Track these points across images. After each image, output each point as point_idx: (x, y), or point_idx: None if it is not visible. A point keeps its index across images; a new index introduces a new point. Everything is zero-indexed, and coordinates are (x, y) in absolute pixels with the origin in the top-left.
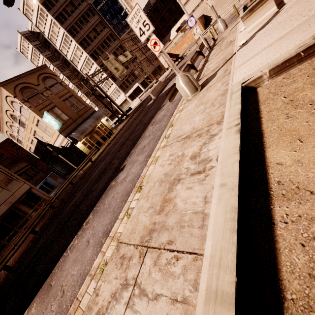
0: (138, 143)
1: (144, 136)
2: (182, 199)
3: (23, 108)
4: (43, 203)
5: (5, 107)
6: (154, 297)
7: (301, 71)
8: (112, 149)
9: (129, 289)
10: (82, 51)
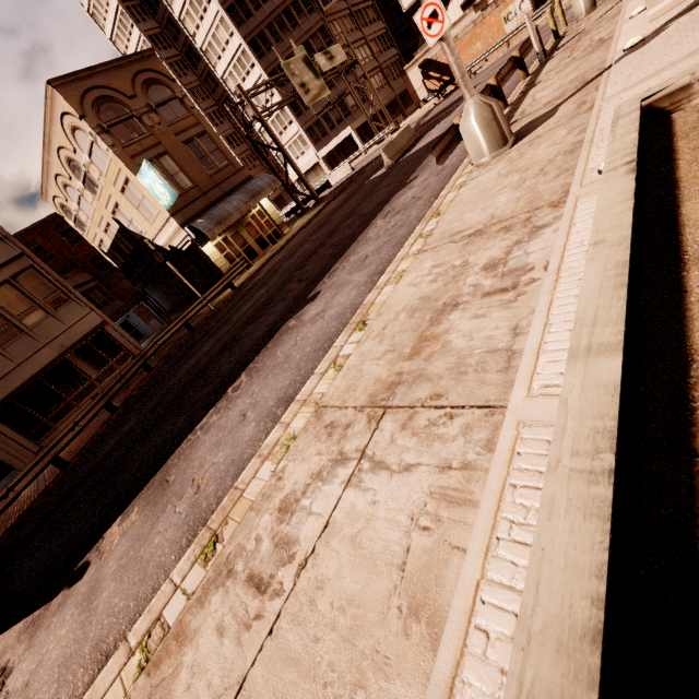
0: (349, 251)
1: (365, 238)
2: (463, 333)
3: (97, 147)
4: (125, 359)
5: (57, 139)
6: (403, 469)
7: None
8: (283, 265)
9: (349, 464)
10: (233, 30)
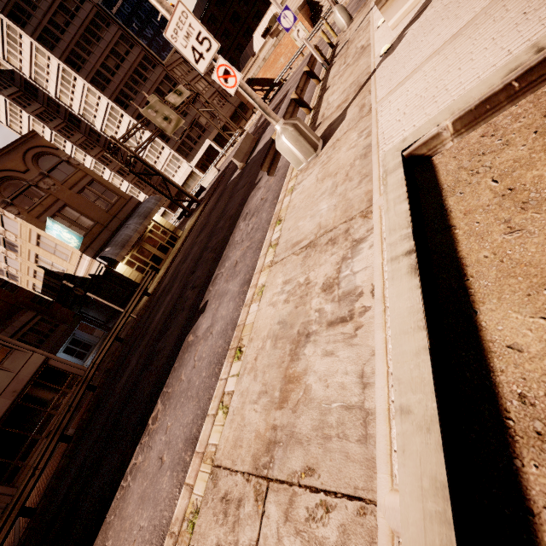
0: (224, 256)
1: (233, 242)
2: (319, 376)
3: (6, 218)
4: (73, 382)
5: None
6: None
7: (519, 120)
8: (181, 269)
9: None
10: (99, 95)
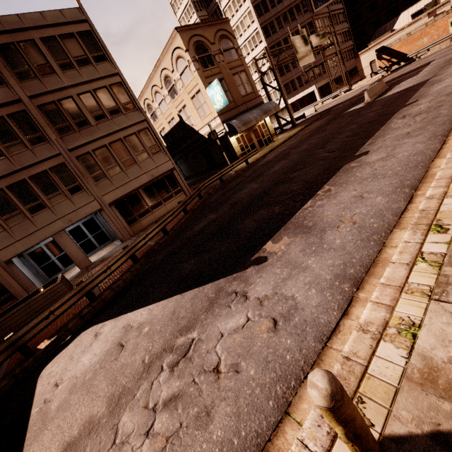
0: (378, 134)
1: (391, 128)
2: None
3: (188, 69)
4: (179, 192)
5: (164, 64)
6: None
7: None
8: (293, 150)
9: None
10: (254, 19)
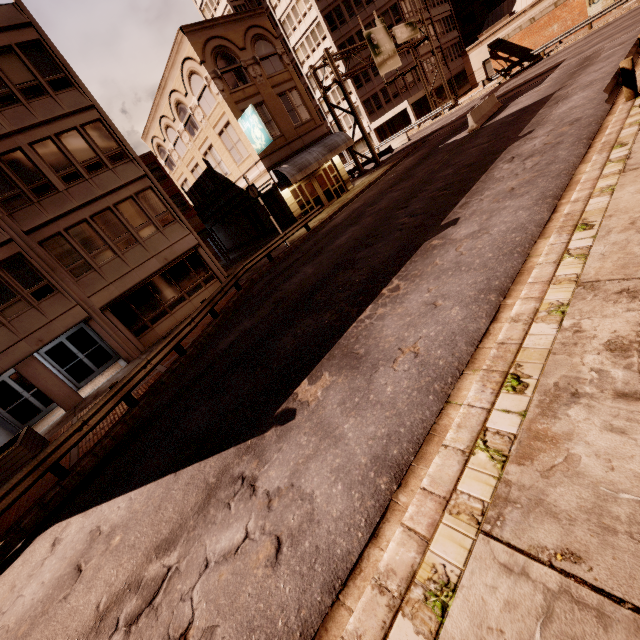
0: (476, 189)
1: (493, 178)
2: None
3: (208, 91)
4: (210, 279)
5: (172, 83)
6: None
7: None
8: (368, 209)
9: None
10: (312, 3)
